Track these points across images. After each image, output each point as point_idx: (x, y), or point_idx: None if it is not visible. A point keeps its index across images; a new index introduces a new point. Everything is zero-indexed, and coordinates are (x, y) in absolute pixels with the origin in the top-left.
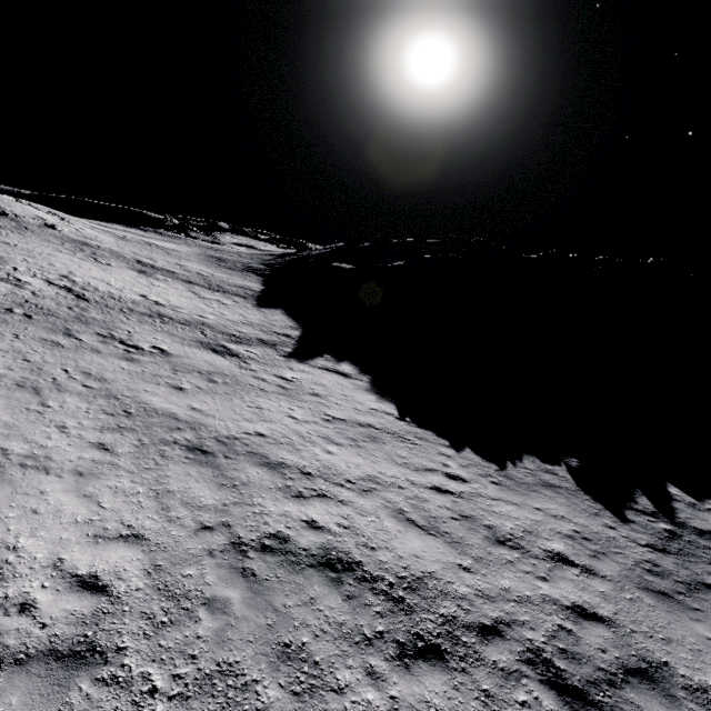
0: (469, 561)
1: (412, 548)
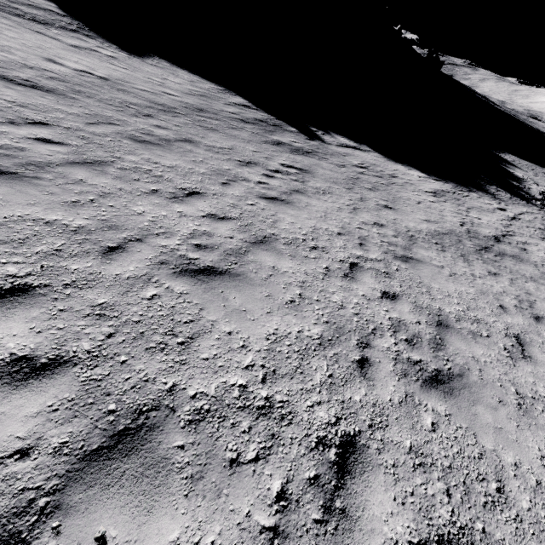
0: None
1: None
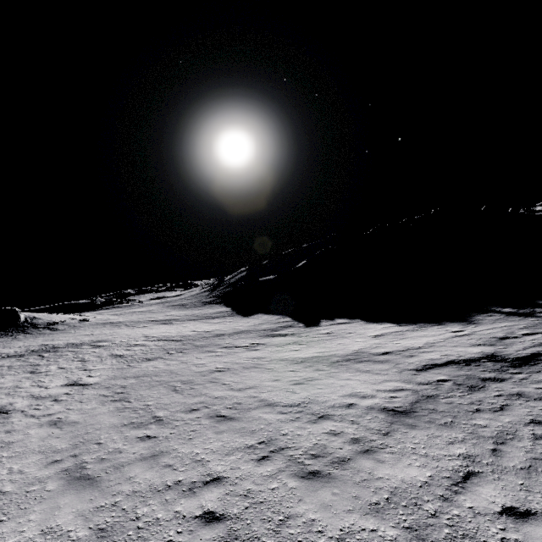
0: (500, 346)
1: (476, 351)
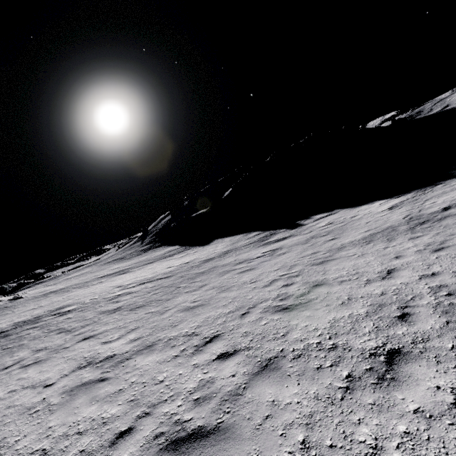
0: None
1: None
